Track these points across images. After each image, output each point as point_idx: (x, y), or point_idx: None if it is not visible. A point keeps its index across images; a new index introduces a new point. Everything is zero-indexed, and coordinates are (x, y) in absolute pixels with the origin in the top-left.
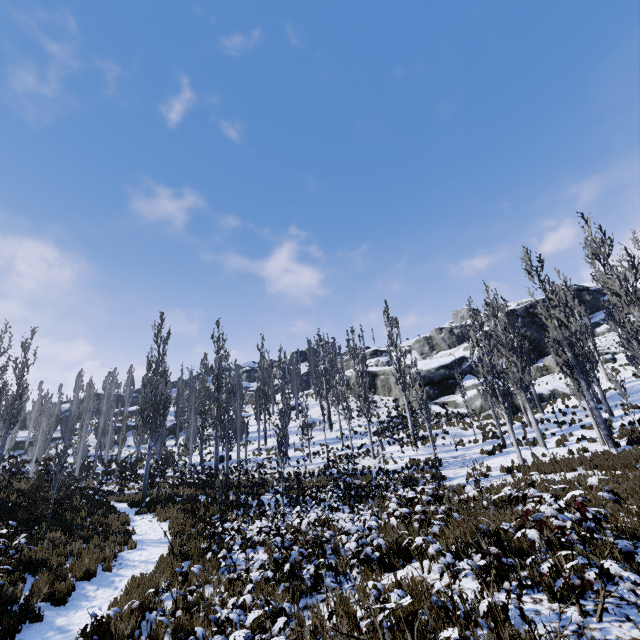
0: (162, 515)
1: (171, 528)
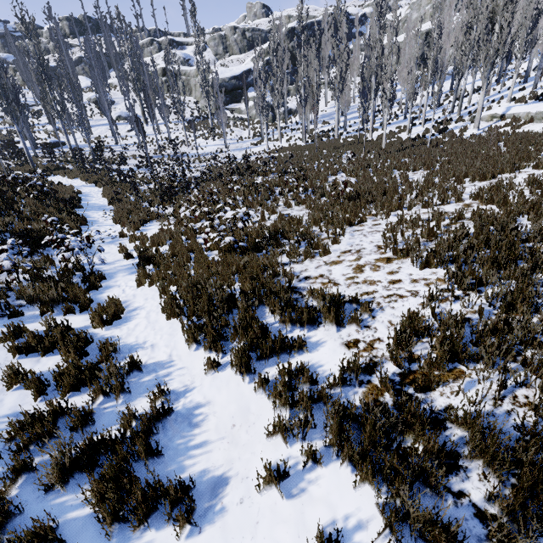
0: (70, 176)
1: (84, 181)
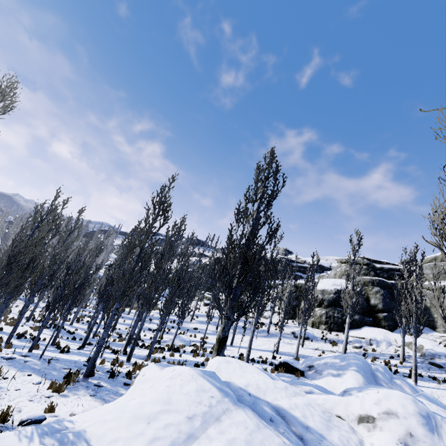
0: None
1: None
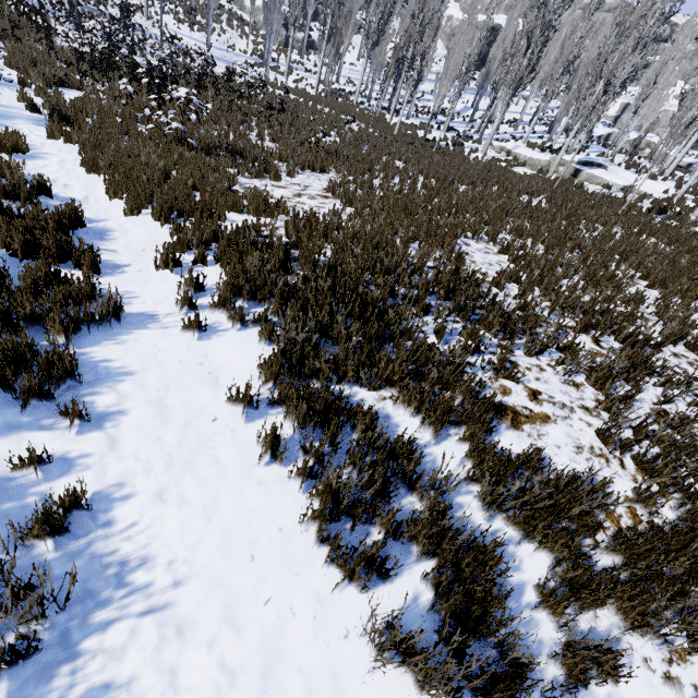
0: None
1: None
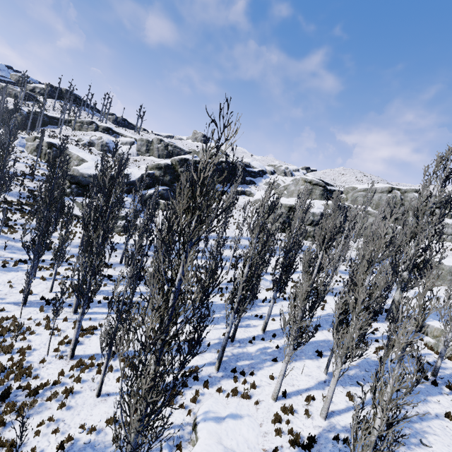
0: None
1: None
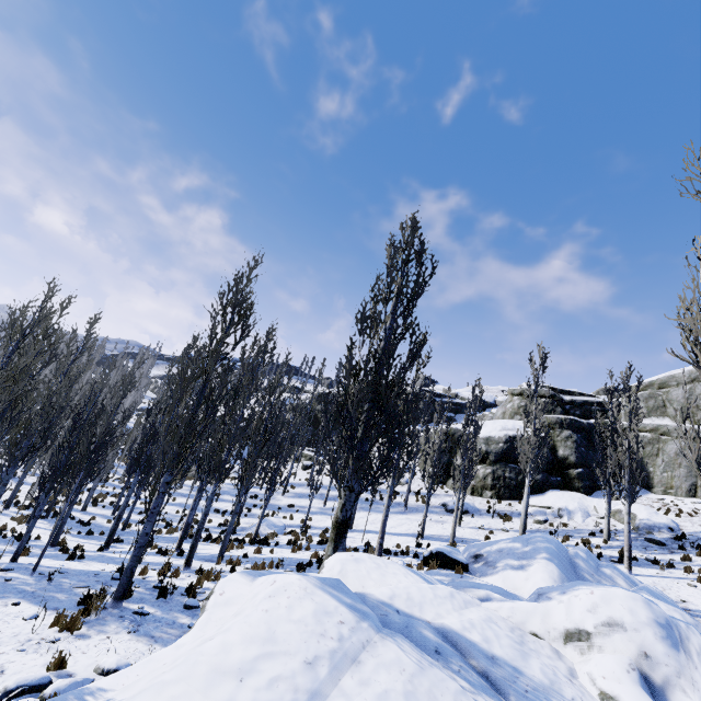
0: None
1: None
